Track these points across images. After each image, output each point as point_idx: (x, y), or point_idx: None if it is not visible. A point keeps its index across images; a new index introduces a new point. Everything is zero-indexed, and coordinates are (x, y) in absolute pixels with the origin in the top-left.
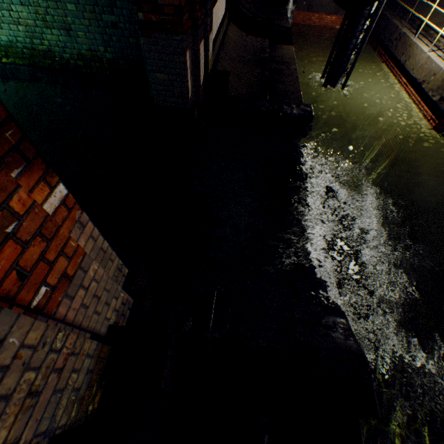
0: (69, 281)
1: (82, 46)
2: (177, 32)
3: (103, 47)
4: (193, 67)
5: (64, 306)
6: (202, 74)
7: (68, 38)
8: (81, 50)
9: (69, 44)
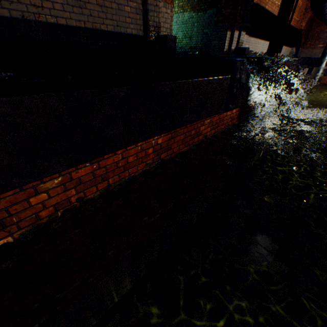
0: (165, 2)
1: (192, 43)
2: (226, 22)
3: (199, 43)
4: (230, 40)
5: (162, 4)
6: (233, 45)
7: (189, 41)
8: (191, 45)
9: (188, 43)
